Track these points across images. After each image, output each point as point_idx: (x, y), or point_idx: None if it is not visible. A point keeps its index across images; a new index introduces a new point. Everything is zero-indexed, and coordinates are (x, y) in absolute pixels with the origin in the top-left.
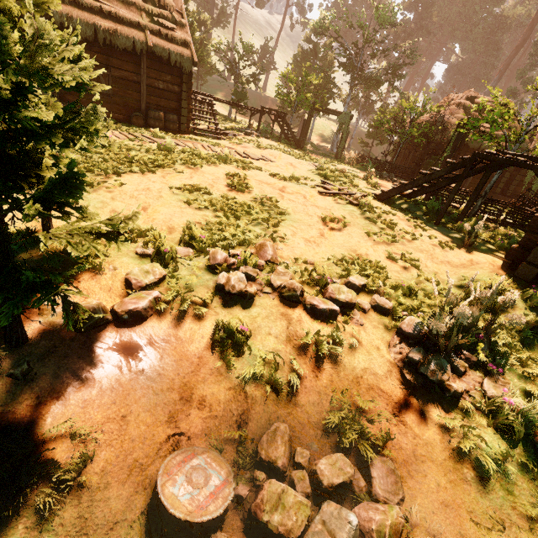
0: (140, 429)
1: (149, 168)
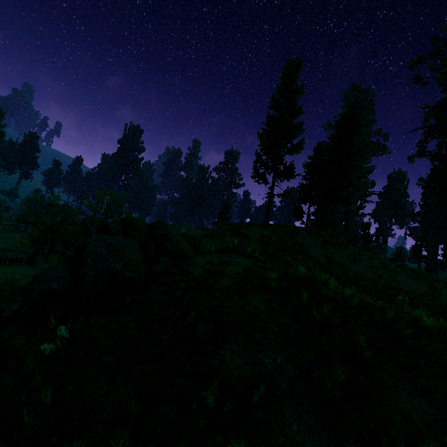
0: None
1: None
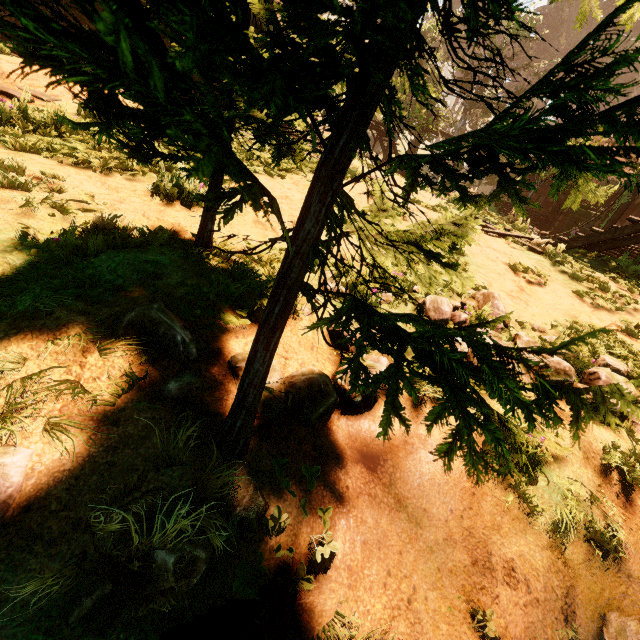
0: (443, 634)
1: (276, 170)
